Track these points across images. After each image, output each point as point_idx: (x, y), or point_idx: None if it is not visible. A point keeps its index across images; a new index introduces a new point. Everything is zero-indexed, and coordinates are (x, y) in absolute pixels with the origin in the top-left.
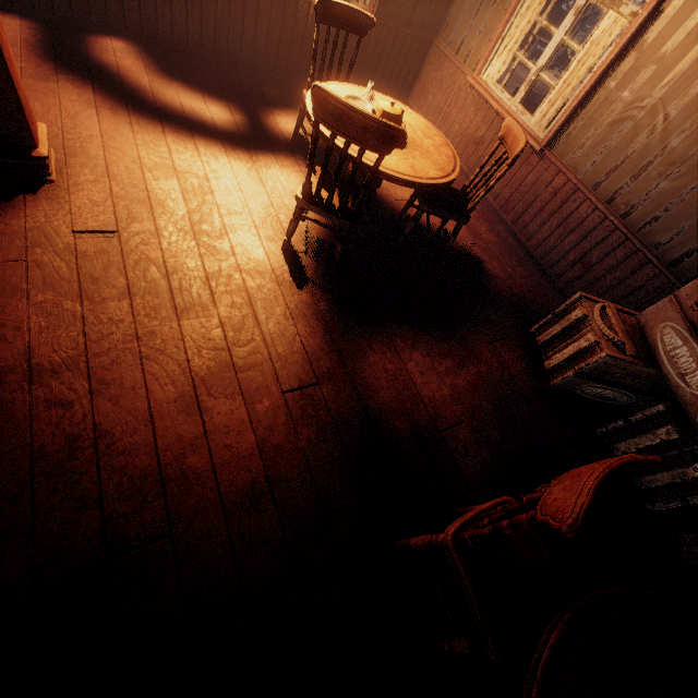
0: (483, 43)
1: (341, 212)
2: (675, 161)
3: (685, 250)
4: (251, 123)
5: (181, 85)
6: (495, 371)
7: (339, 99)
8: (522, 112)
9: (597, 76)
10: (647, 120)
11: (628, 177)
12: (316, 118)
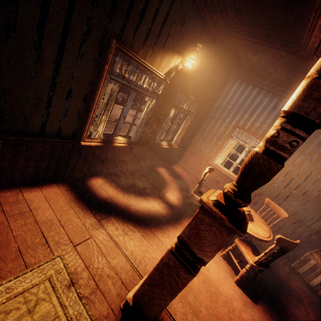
0: (211, 152)
1: (266, 264)
2: (296, 197)
3: (310, 222)
4: (165, 204)
5: (134, 195)
6: (307, 298)
7: (290, 241)
8: (235, 175)
9: None
10: (282, 184)
11: (282, 199)
12: (277, 245)
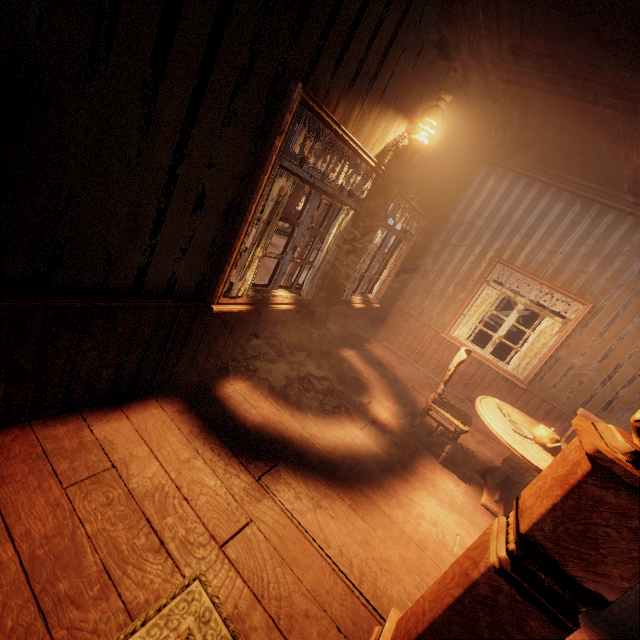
0: (444, 313)
1: None
2: (627, 402)
3: None
4: (375, 430)
5: (312, 413)
6: None
7: None
8: (496, 360)
9: (553, 350)
10: (597, 377)
11: (598, 408)
12: None
